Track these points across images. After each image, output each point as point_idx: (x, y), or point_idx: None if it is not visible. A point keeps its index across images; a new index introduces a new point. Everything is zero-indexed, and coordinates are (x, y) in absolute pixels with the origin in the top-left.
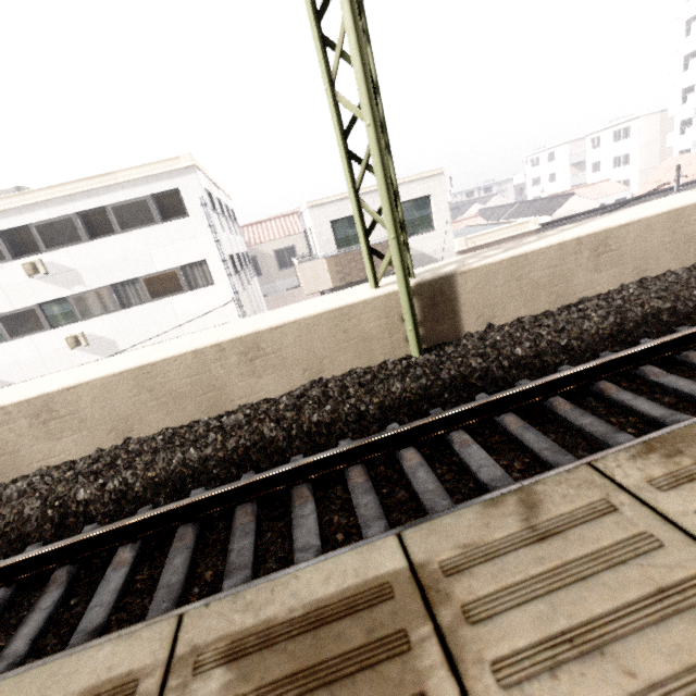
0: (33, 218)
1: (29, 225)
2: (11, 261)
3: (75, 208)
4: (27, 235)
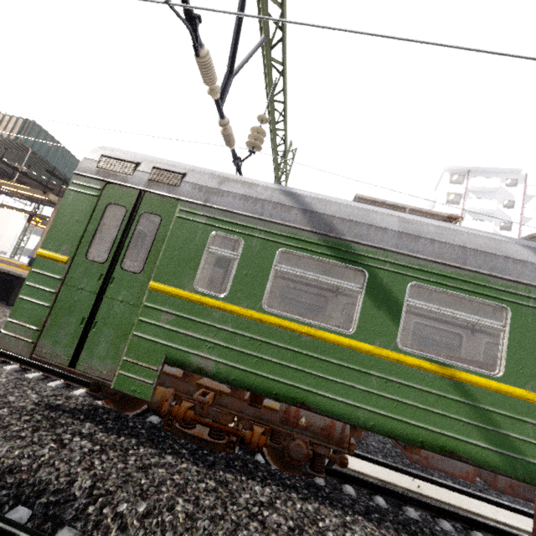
0: None
1: None
2: None
3: None
4: None
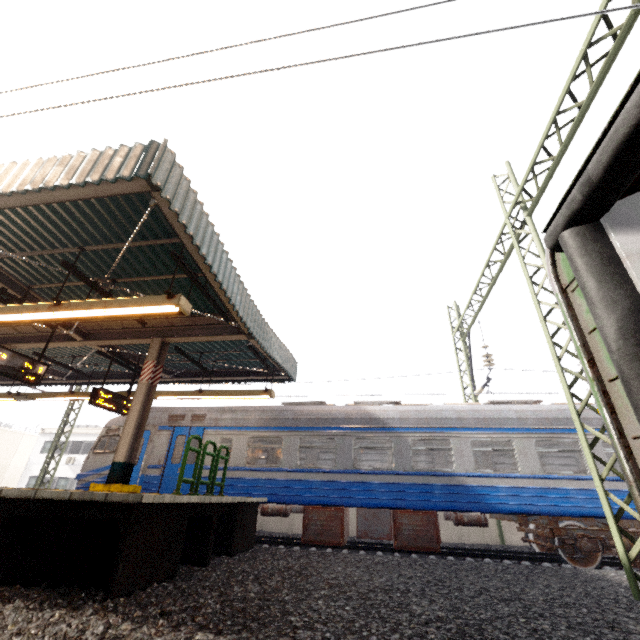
0: (88, 439)
1: (84, 441)
2: (67, 454)
3: (103, 439)
4: (81, 445)
